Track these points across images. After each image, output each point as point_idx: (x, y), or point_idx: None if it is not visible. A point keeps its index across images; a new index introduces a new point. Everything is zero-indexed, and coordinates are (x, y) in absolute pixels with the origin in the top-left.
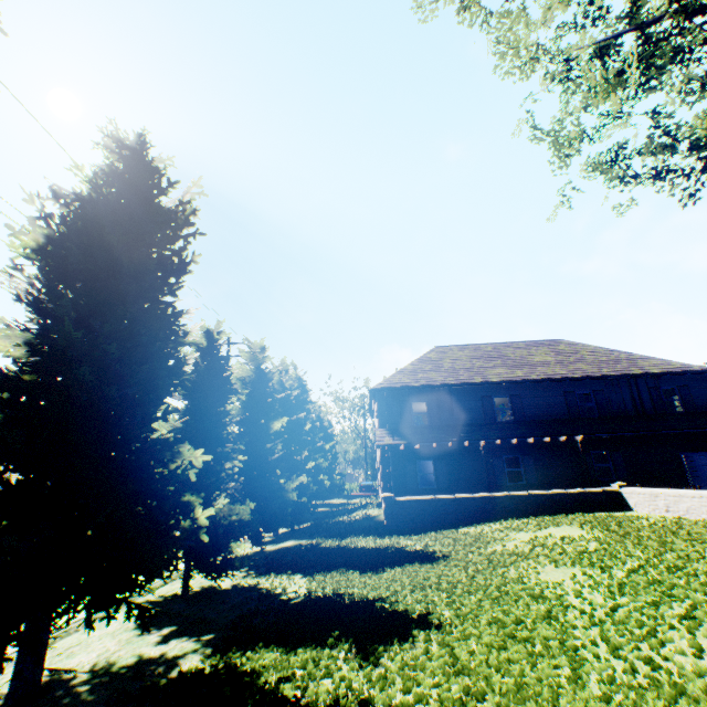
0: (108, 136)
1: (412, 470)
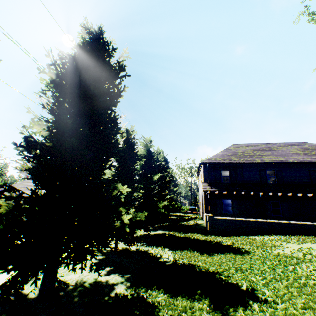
0: (84, 27)
1: (220, 203)
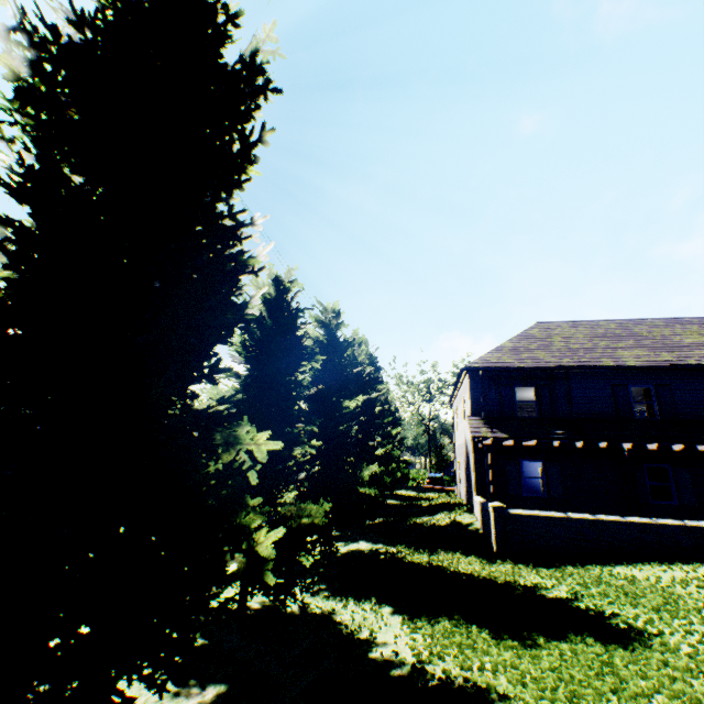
0: None
1: (514, 471)
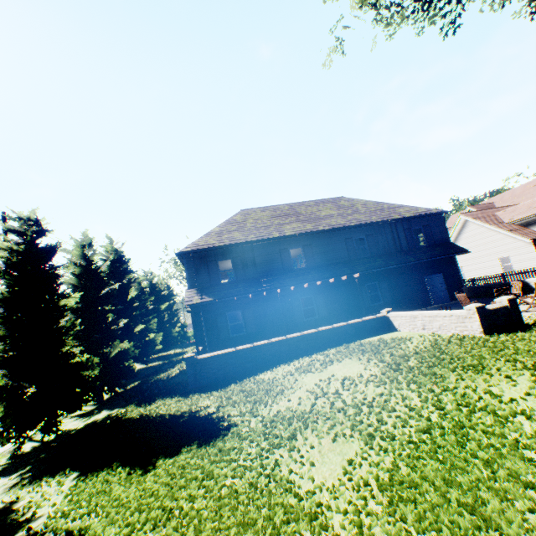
0: None
1: (223, 322)
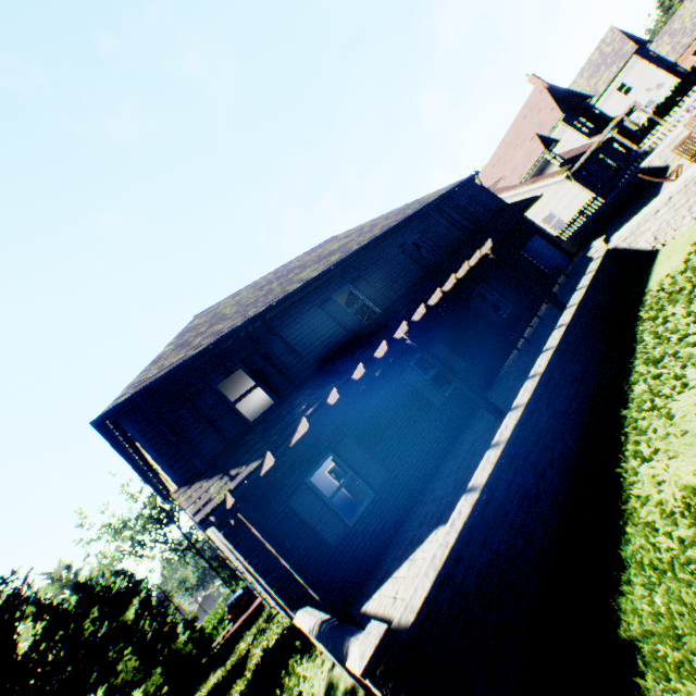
0: None
1: (313, 504)
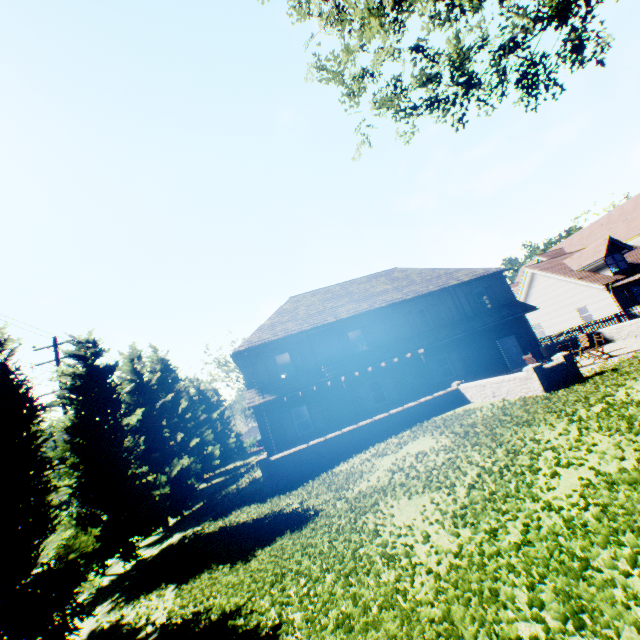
0: None
1: (289, 420)
